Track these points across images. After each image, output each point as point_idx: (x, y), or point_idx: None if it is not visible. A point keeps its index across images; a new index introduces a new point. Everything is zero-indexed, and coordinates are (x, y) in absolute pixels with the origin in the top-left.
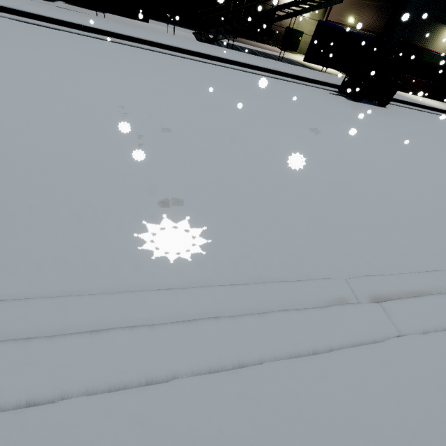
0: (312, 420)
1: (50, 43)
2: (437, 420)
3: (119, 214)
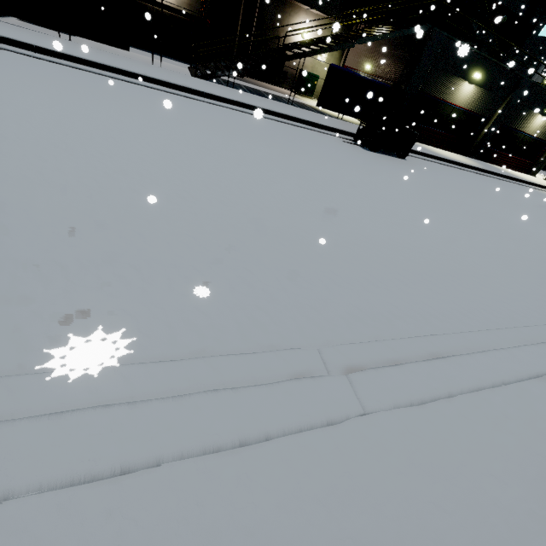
0: (215, 539)
1: None
2: (391, 519)
3: (14, 273)
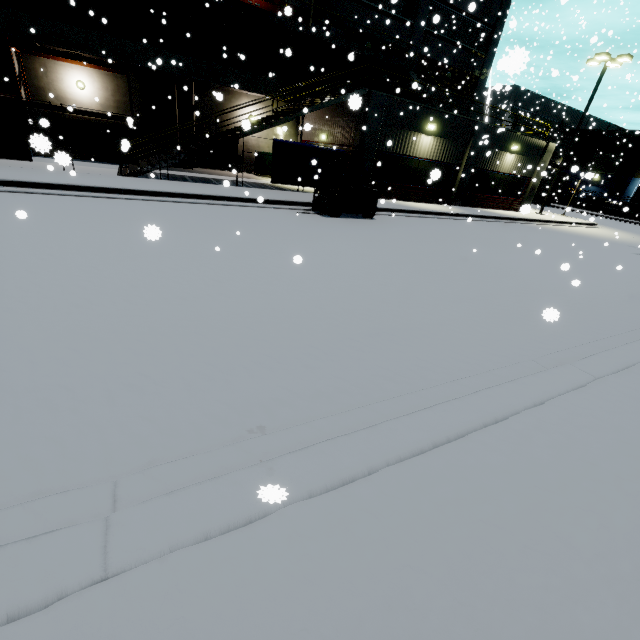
0: None
1: None
2: None
3: None
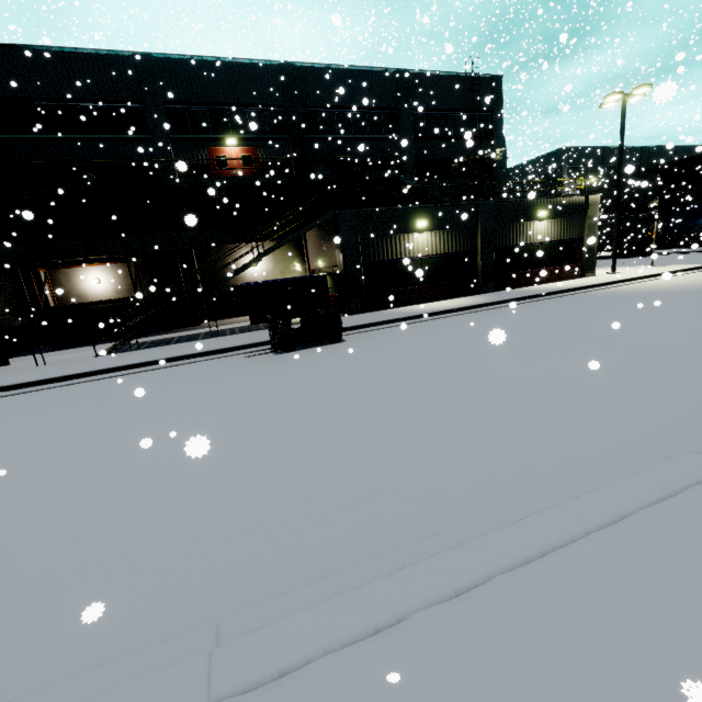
0: None
1: None
2: None
3: None
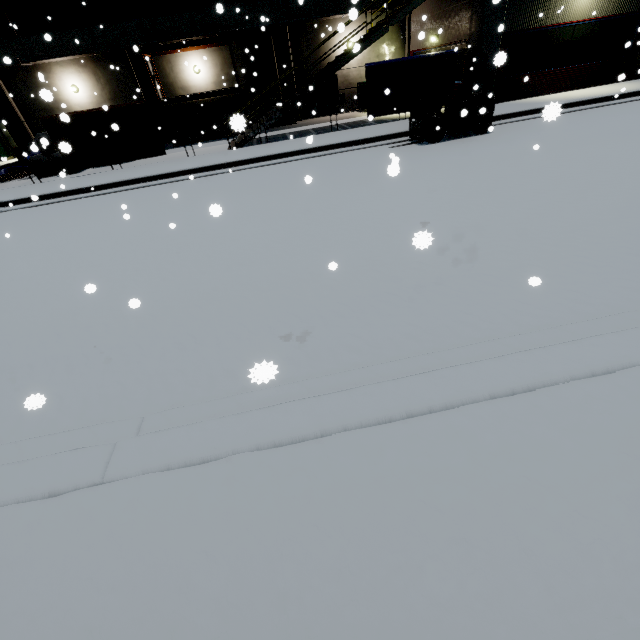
0: None
1: (39, 220)
2: (30, 593)
3: None
